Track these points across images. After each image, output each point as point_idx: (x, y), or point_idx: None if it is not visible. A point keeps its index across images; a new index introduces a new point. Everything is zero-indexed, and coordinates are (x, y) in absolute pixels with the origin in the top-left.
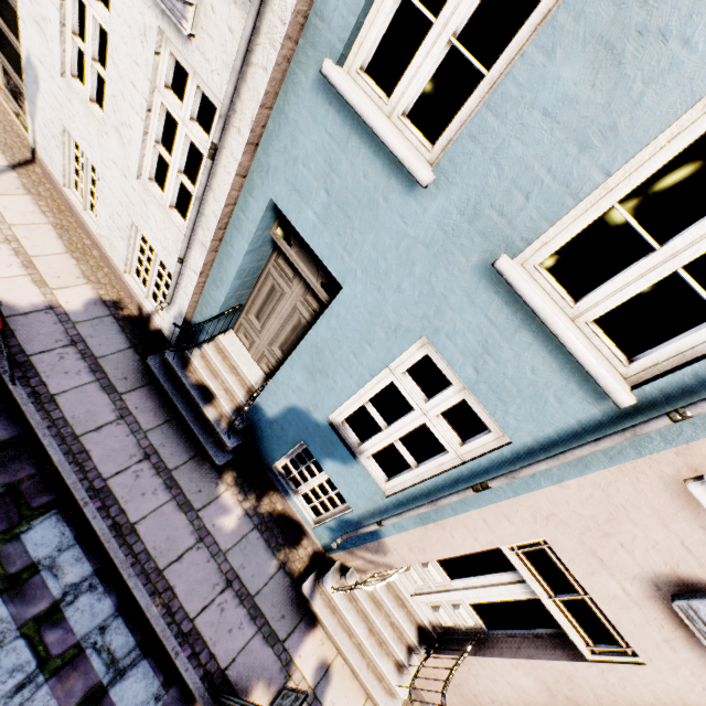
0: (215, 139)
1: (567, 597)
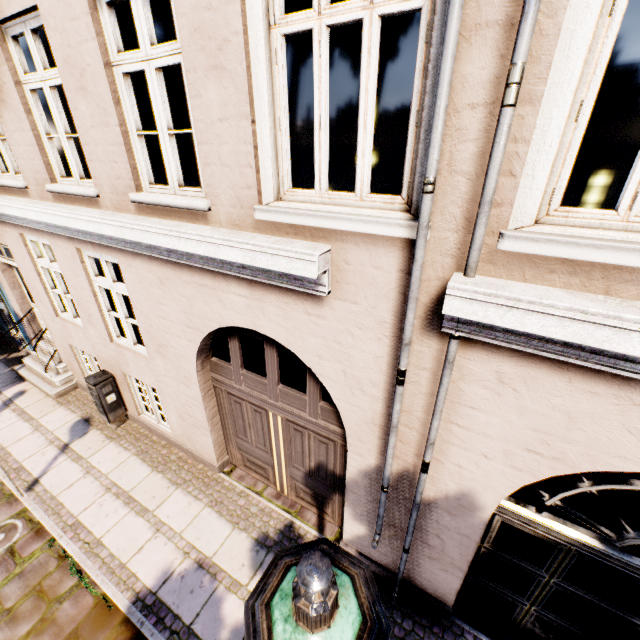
0: None
1: (3, 252)
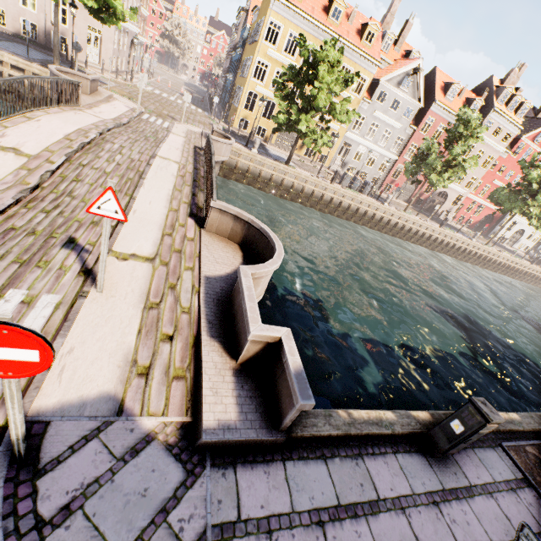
0: None
1: None
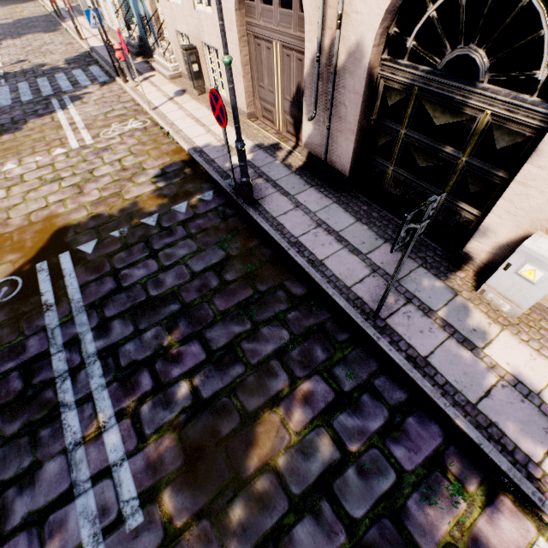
0: None
1: None
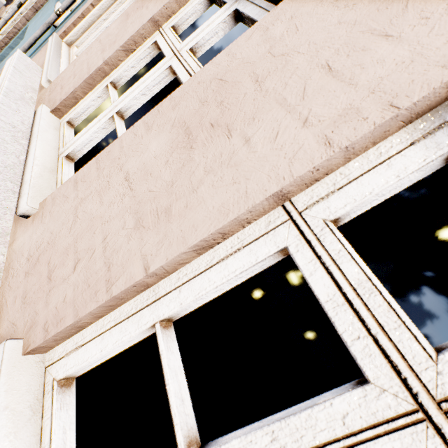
0: (23, 1)
1: None
